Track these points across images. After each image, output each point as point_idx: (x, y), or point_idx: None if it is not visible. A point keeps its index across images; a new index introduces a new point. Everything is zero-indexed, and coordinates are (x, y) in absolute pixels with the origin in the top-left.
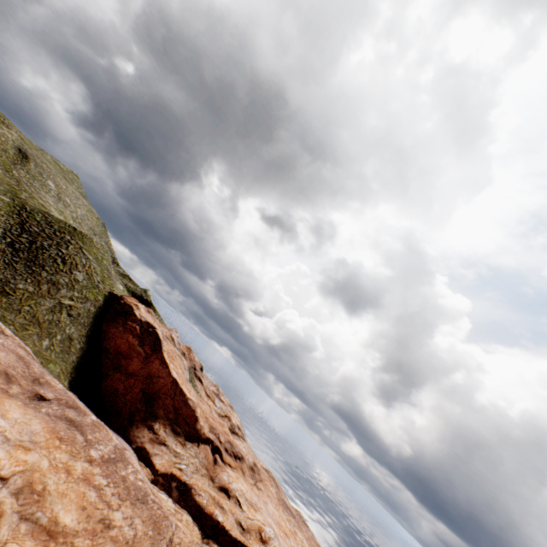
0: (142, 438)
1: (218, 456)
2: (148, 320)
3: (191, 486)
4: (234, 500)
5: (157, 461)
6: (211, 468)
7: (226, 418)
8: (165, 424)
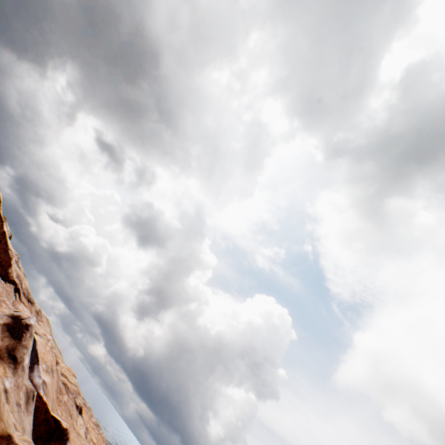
0: None
1: (18, 295)
2: None
3: None
4: None
5: None
6: None
7: None
8: None
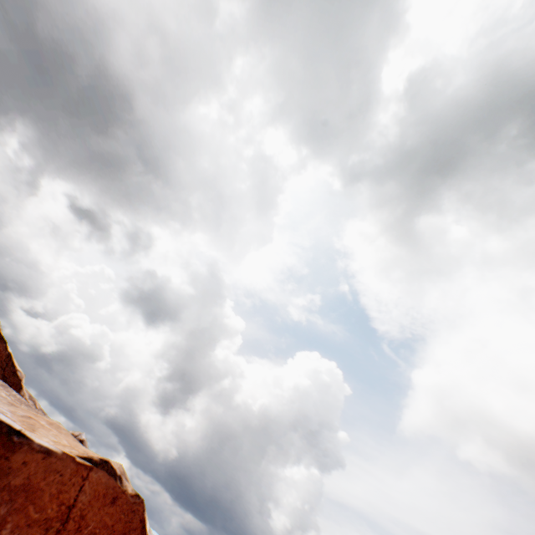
0: None
1: None
2: None
3: None
4: None
5: None
6: None
7: None
8: None
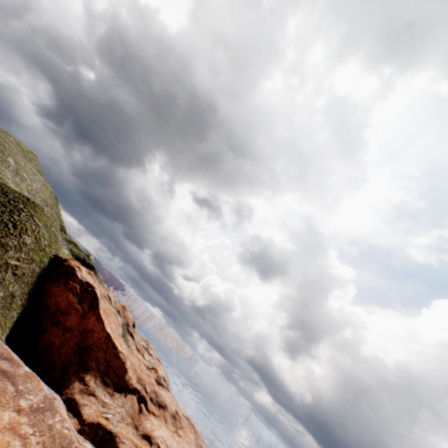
0: (72, 390)
1: (143, 405)
2: (88, 281)
3: (115, 435)
4: (156, 447)
5: (85, 411)
6: (136, 417)
7: (154, 370)
8: (96, 375)
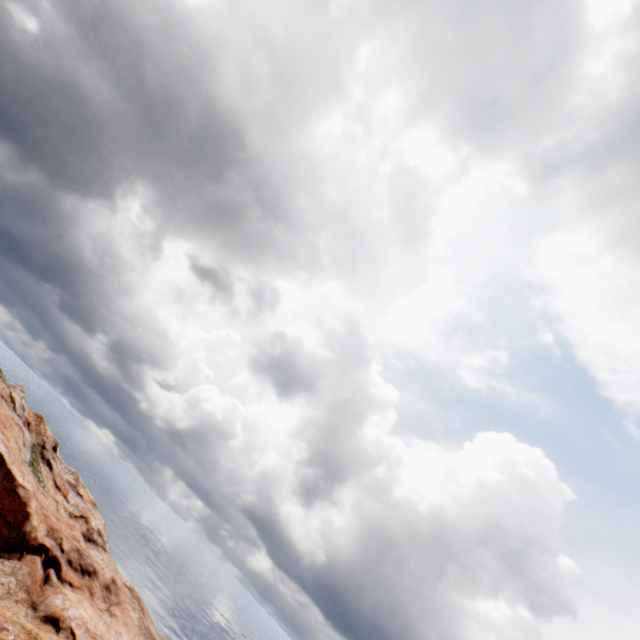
0: None
1: (53, 572)
2: None
3: None
4: (67, 633)
5: None
6: (37, 590)
7: (83, 519)
8: None
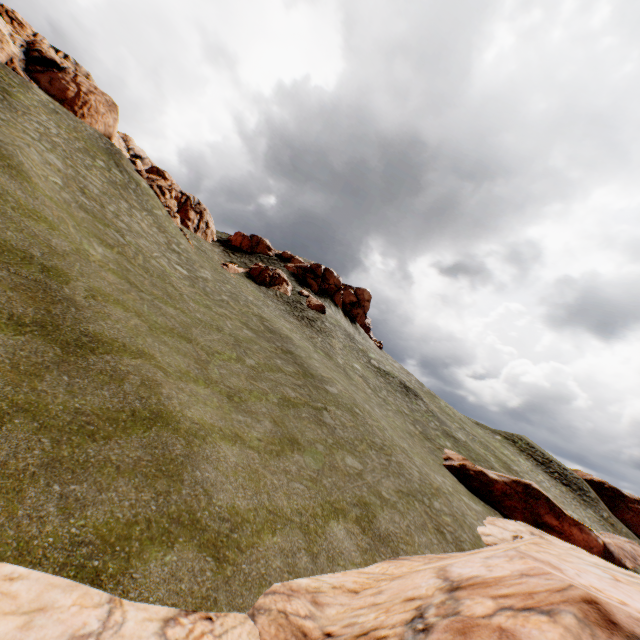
0: None
1: None
2: (638, 497)
3: None
4: None
5: None
6: None
7: None
8: None
